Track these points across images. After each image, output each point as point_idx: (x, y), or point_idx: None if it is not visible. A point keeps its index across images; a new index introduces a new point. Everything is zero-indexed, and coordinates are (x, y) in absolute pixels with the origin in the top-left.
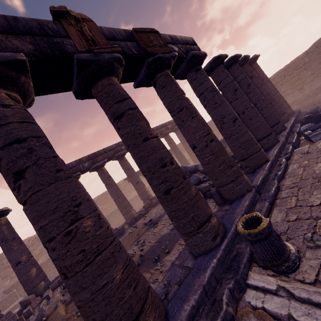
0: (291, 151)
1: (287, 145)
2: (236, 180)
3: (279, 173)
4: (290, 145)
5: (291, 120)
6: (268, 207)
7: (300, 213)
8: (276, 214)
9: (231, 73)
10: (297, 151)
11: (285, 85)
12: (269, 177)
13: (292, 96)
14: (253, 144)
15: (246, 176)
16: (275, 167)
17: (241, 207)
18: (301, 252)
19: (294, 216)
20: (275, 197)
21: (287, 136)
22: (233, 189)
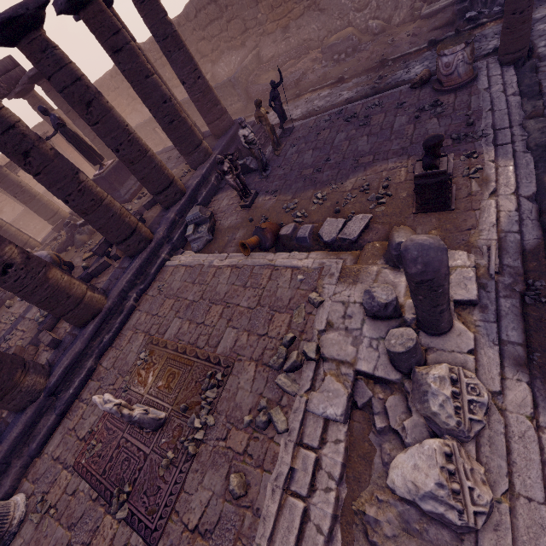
0: (156, 271)
1: (164, 248)
2: (4, 399)
3: (105, 340)
4: (168, 247)
5: (208, 163)
6: (53, 424)
7: (65, 448)
8: (56, 436)
9: (33, 62)
10: (163, 272)
11: (262, 5)
12: (89, 349)
13: (273, 40)
14: (61, 301)
15: (30, 379)
16: (114, 317)
17: (6, 441)
18: (24, 521)
19: (60, 450)
20: (77, 395)
21: (174, 220)
22: (5, 408)
